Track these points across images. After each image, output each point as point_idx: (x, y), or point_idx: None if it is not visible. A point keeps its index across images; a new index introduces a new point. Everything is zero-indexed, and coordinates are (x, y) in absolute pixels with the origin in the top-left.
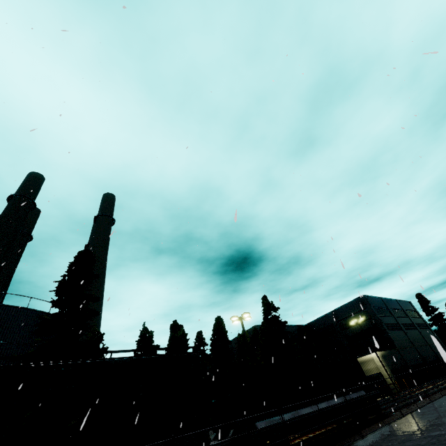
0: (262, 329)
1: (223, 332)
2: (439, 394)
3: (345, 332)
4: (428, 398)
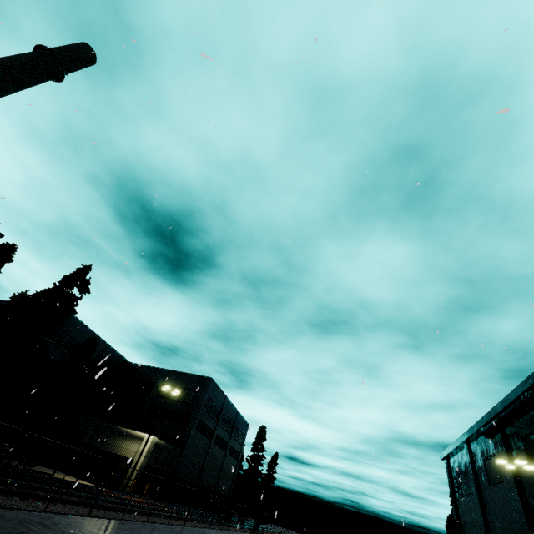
0: (37, 294)
1: None
2: (127, 515)
3: (157, 400)
4: (91, 509)
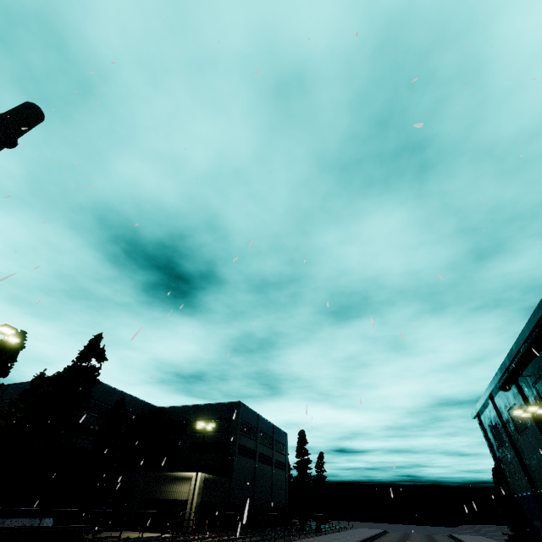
0: (59, 375)
1: (7, 356)
2: None
3: (194, 436)
4: None
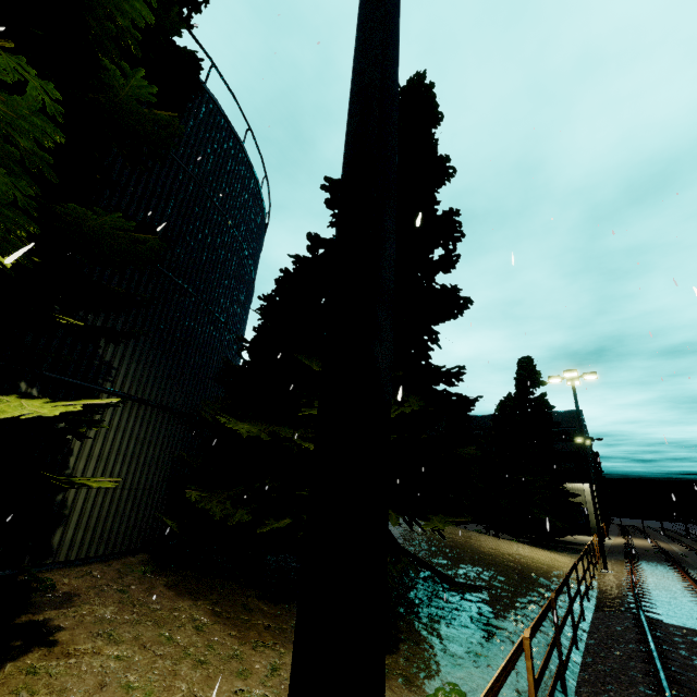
0: (506, 403)
1: None
2: None
3: None
4: None
